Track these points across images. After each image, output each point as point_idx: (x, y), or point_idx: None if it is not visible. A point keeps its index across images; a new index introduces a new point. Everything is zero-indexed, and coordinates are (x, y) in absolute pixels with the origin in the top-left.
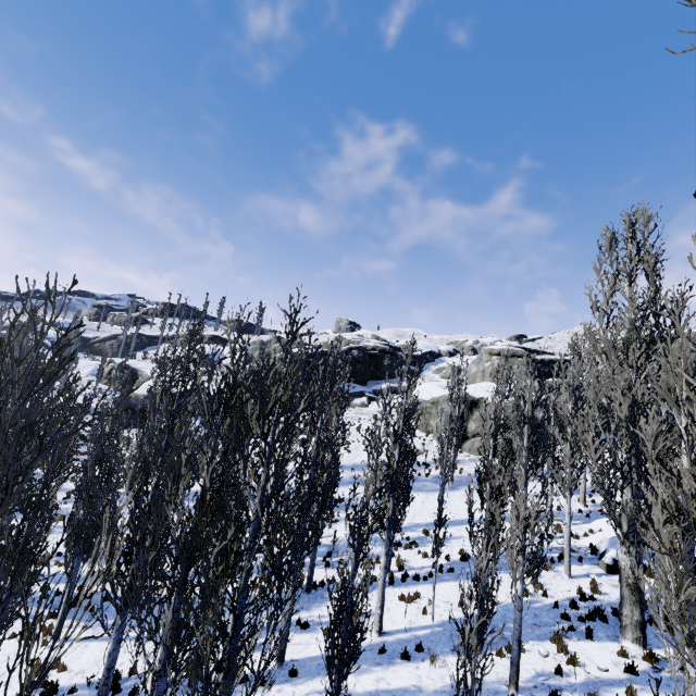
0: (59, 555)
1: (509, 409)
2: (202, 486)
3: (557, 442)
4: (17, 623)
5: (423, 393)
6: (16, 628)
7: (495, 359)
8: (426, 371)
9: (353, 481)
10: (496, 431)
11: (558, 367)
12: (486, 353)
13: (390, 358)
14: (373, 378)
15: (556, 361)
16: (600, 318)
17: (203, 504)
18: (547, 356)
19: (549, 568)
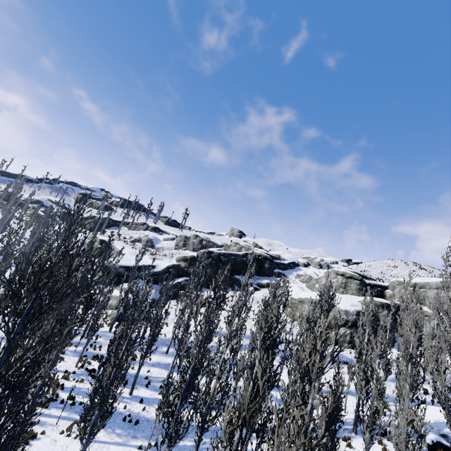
0: (74, 373)
1: (350, 315)
2: (254, 385)
3: (390, 349)
4: (61, 422)
5: (293, 292)
6: (62, 426)
7: (339, 278)
8: (290, 275)
9: (249, 347)
10: (382, 354)
11: (379, 289)
12: (334, 273)
13: (269, 263)
14: (257, 275)
15: (378, 286)
16: (448, 292)
17: (253, 396)
18: (372, 281)
19: (391, 439)
